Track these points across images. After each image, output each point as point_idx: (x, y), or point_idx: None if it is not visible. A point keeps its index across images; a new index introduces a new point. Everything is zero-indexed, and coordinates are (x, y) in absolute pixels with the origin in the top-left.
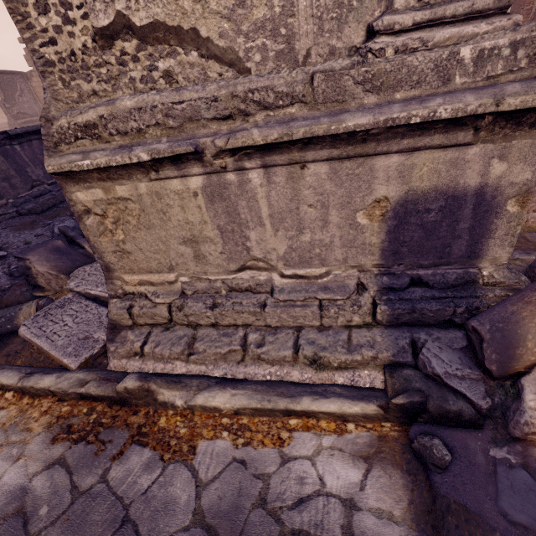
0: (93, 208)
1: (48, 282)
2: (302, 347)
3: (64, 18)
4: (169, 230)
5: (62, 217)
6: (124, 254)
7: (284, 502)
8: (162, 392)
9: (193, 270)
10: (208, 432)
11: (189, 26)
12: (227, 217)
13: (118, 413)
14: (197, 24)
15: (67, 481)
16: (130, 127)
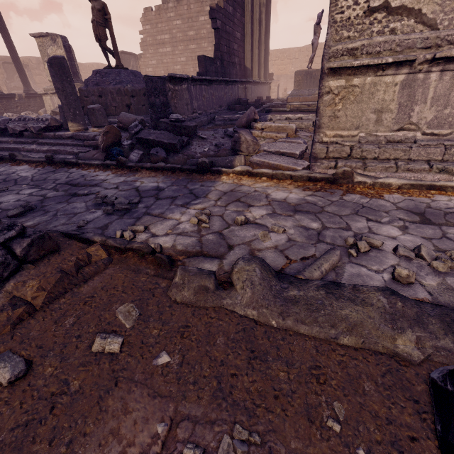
0: (333, 91)
1: (248, 147)
2: (435, 165)
3: (354, 2)
4: (369, 105)
5: (219, 129)
6: (333, 118)
7: (440, 208)
8: (356, 178)
9: (369, 130)
10: (385, 193)
11: (418, 8)
12: (407, 98)
13: (331, 186)
14: (422, 7)
15: (322, 199)
16: (374, 51)
